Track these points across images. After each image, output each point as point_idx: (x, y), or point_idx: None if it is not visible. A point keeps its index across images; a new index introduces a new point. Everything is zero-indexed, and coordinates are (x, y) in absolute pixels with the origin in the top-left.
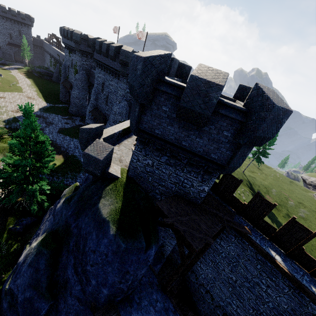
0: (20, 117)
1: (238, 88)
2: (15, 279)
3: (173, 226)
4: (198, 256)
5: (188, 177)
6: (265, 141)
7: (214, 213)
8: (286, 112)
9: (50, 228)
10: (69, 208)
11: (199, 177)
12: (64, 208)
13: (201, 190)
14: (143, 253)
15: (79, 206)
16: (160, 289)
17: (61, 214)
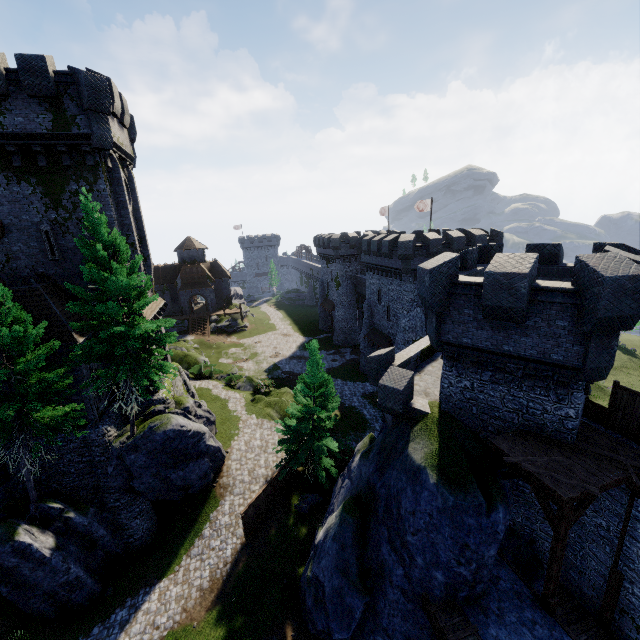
0: (280, 363)
1: (593, 249)
2: (318, 560)
3: (521, 470)
4: (619, 565)
5: (533, 396)
6: (632, 321)
7: (603, 455)
8: (635, 278)
9: (349, 495)
10: (369, 464)
11: (550, 395)
12: (363, 464)
13: (562, 416)
14: (485, 515)
15: (381, 459)
16: (539, 606)
17: (360, 472)
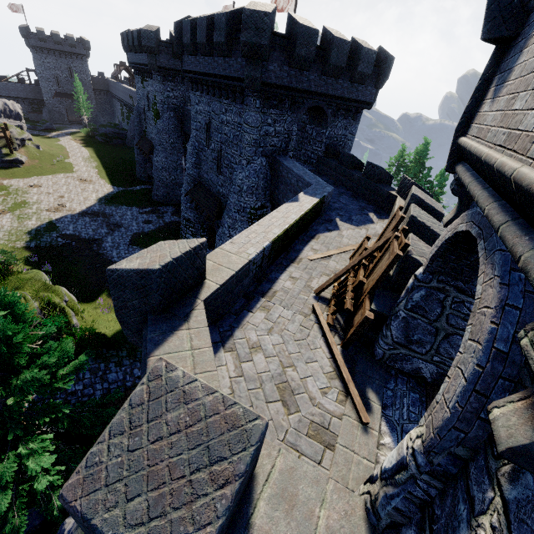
0: (60, 221)
1: None
2: None
3: None
4: None
5: None
6: None
7: None
8: None
9: None
10: None
11: None
12: None
13: None
14: None
15: None
16: None
17: None
